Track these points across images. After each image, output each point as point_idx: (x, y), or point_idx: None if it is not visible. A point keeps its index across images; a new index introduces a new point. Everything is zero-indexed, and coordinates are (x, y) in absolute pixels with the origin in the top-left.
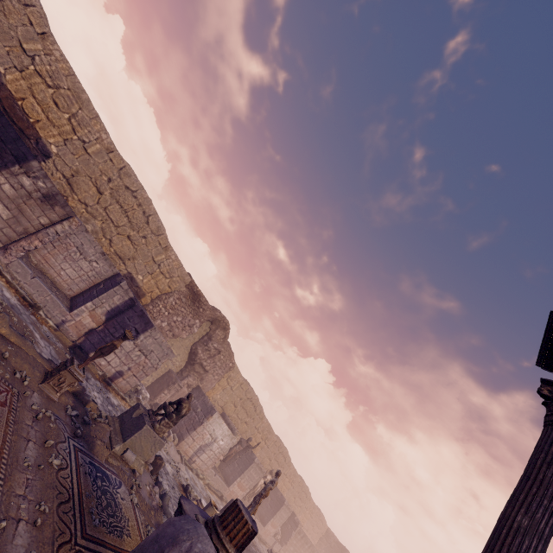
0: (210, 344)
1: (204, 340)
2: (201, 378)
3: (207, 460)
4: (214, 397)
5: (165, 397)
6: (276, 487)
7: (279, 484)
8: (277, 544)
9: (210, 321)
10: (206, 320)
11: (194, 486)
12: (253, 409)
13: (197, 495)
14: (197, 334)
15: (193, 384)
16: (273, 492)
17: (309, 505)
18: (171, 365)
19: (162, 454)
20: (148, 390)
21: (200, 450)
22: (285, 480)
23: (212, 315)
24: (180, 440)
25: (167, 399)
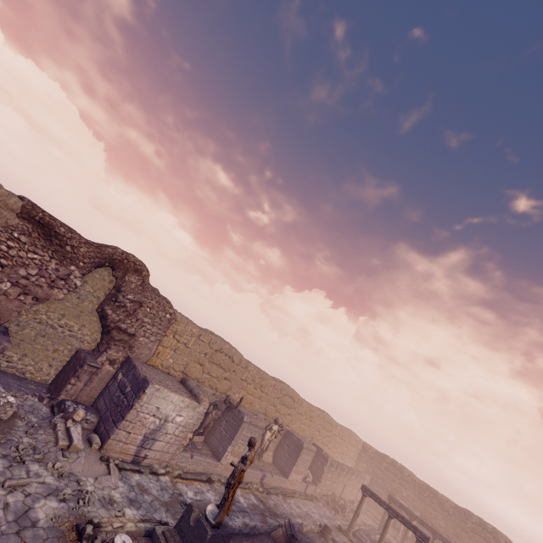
0: (120, 297)
1: (111, 296)
2: (129, 346)
3: (167, 446)
4: (164, 363)
5: (75, 389)
6: (289, 433)
7: (296, 425)
8: (310, 487)
9: (109, 267)
10: (91, 263)
11: (139, 497)
12: (229, 361)
13: (121, 525)
14: (100, 291)
15: (118, 358)
16: (288, 439)
17: (337, 431)
18: (77, 343)
19: (33, 489)
20: (51, 387)
21: (146, 441)
22: (302, 419)
23: (96, 254)
24: (105, 440)
25: (80, 390)
